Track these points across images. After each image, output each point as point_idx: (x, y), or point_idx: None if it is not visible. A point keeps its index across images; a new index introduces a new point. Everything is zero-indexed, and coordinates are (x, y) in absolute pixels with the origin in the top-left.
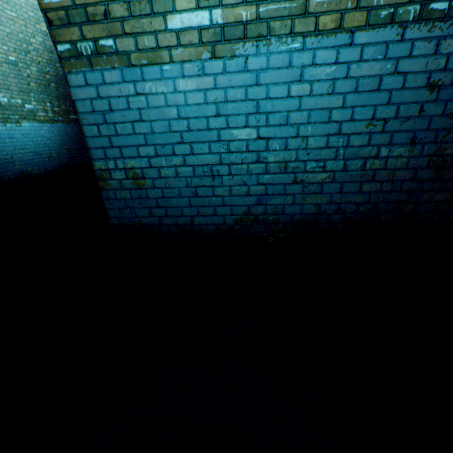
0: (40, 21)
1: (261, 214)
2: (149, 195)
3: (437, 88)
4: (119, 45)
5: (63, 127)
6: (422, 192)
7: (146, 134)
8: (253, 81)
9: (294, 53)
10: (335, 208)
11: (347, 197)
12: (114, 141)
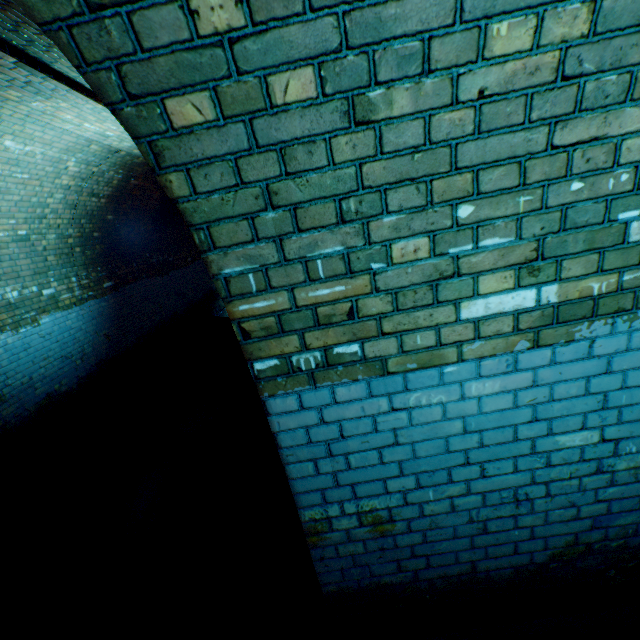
0: (61, 174)
1: (597, 541)
2: (399, 542)
3: None
4: (369, 349)
5: (96, 304)
6: None
7: (401, 460)
8: (600, 367)
9: None
10: None
11: None
12: (342, 477)
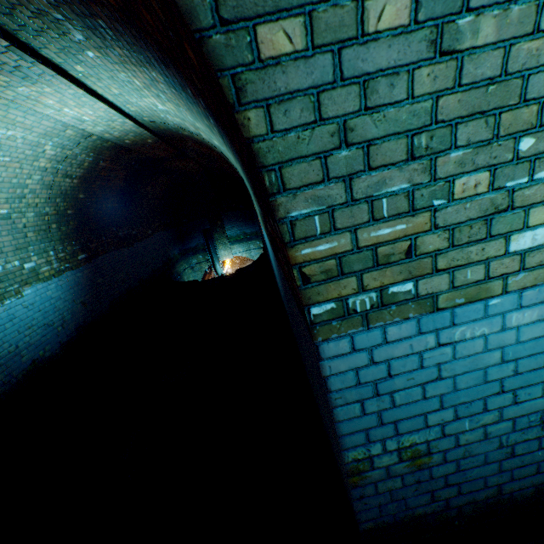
0: (39, 157)
1: None
2: (434, 473)
3: None
4: (422, 287)
5: (72, 274)
6: None
7: (442, 394)
8: None
9: None
10: None
11: None
12: (385, 415)
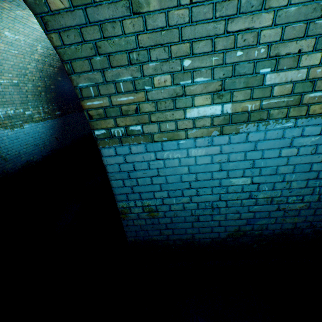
0: (34, 53)
1: (249, 230)
2: (160, 221)
3: None
4: (145, 129)
5: (51, 121)
6: None
7: (161, 183)
8: (251, 147)
9: (287, 129)
10: (308, 224)
11: (318, 217)
12: (135, 189)
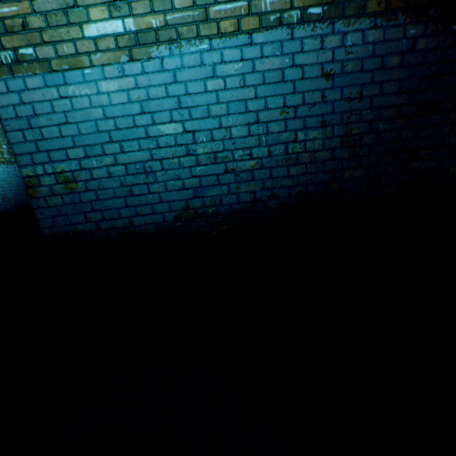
0: None
1: (200, 208)
2: (83, 198)
3: (332, 77)
4: (40, 53)
5: None
6: (343, 170)
7: (73, 136)
8: (172, 79)
9: (204, 53)
10: (270, 194)
11: (278, 182)
12: (41, 145)
